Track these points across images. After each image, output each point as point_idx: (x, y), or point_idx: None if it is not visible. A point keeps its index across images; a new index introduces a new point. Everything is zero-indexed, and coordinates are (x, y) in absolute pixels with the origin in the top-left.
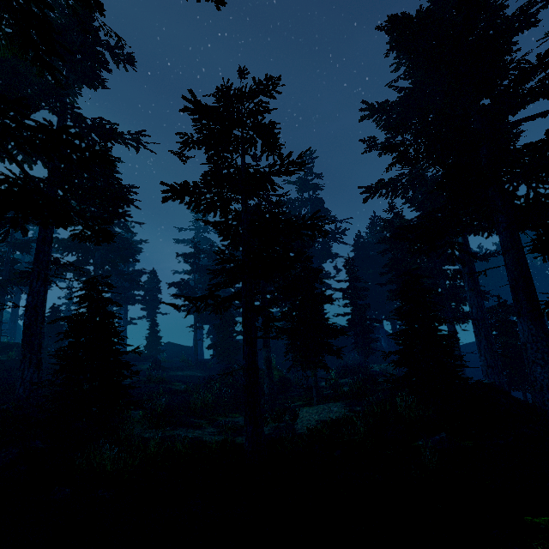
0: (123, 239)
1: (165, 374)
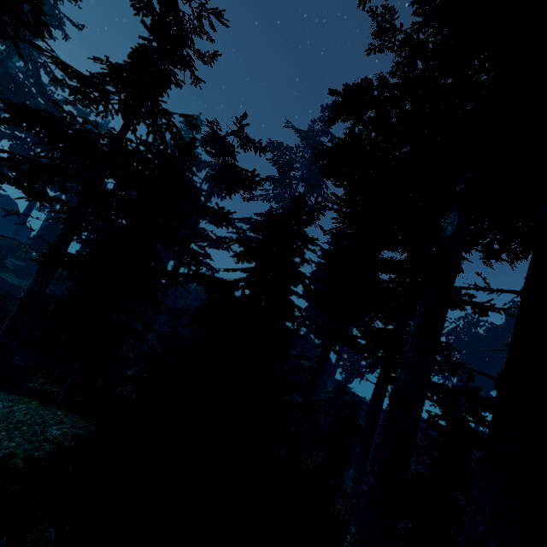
0: (41, 88)
1: None
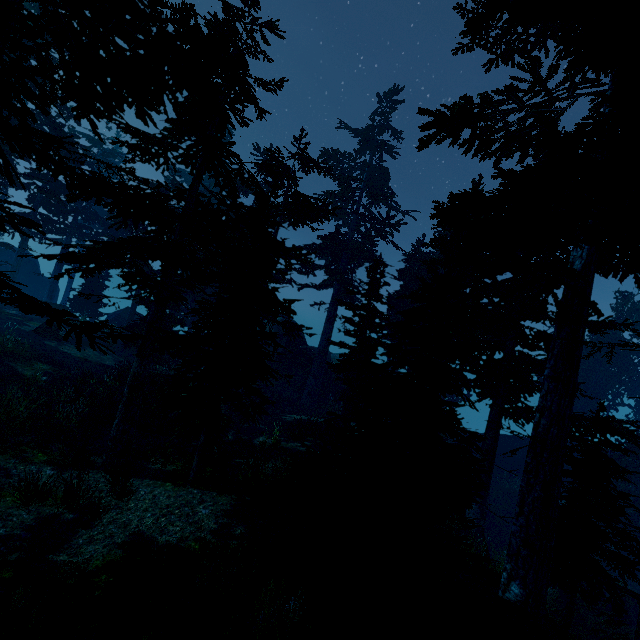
0: (54, 126)
1: (51, 346)
